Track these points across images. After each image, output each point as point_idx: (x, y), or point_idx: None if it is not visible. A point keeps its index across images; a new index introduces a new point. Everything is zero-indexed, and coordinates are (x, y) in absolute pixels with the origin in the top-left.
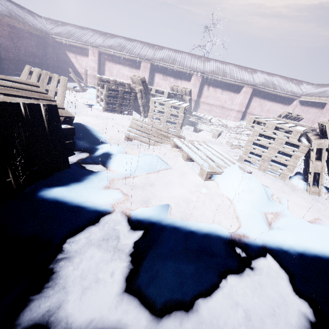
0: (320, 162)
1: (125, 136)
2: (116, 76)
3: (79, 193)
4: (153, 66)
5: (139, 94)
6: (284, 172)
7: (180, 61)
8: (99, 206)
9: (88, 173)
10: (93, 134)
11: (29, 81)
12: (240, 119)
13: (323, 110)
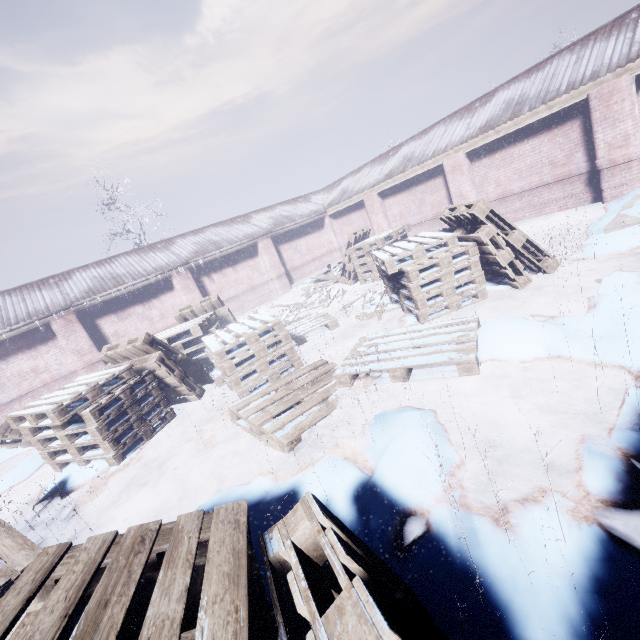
0: (503, 250)
1: (287, 443)
2: (4, 391)
3: (537, 581)
4: (81, 312)
5: (163, 368)
6: (479, 290)
7: (128, 272)
8: (584, 551)
9: (438, 550)
10: (256, 503)
11: (33, 562)
12: (290, 284)
13: (368, 209)
